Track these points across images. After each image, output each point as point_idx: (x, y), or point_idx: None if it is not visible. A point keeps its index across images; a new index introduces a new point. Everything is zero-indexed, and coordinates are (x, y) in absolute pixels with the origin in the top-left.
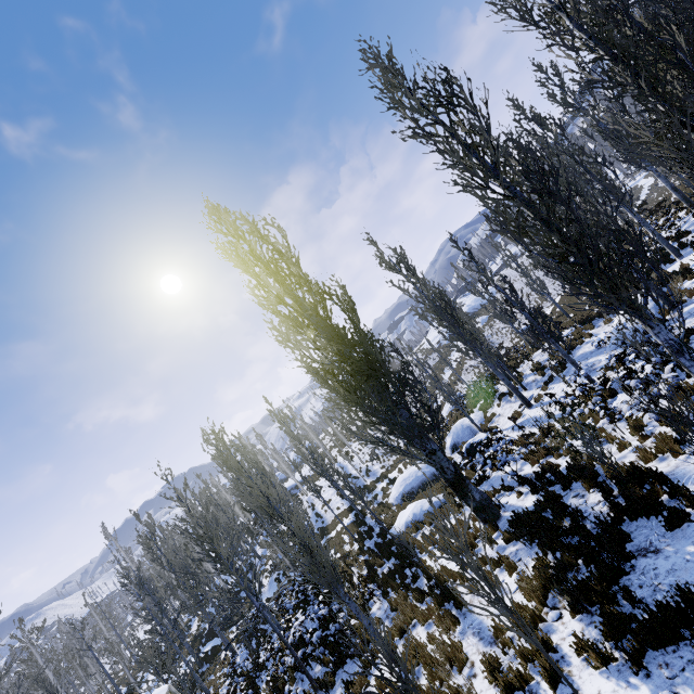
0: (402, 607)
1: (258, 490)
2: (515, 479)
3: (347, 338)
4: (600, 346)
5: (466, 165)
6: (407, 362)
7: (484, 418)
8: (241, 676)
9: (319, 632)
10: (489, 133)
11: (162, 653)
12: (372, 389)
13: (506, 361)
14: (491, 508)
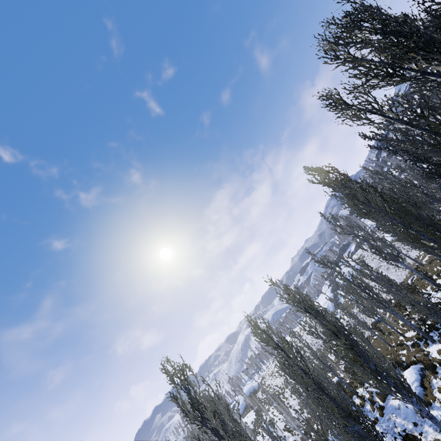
0: None
1: None
2: None
3: None
4: (384, 433)
5: None
6: None
7: None
8: None
9: None
10: None
11: None
12: None
13: None
14: None
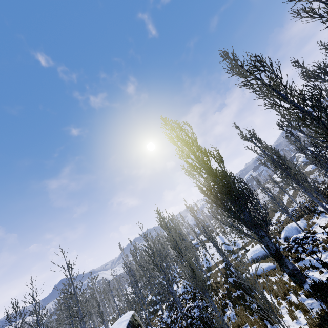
0: (241, 315)
1: (172, 238)
2: (319, 263)
3: (217, 175)
4: None
5: (270, 96)
6: (249, 188)
7: (306, 224)
8: (164, 323)
9: (198, 313)
10: (281, 81)
11: (135, 302)
12: (229, 200)
13: (327, 192)
14: (299, 275)
